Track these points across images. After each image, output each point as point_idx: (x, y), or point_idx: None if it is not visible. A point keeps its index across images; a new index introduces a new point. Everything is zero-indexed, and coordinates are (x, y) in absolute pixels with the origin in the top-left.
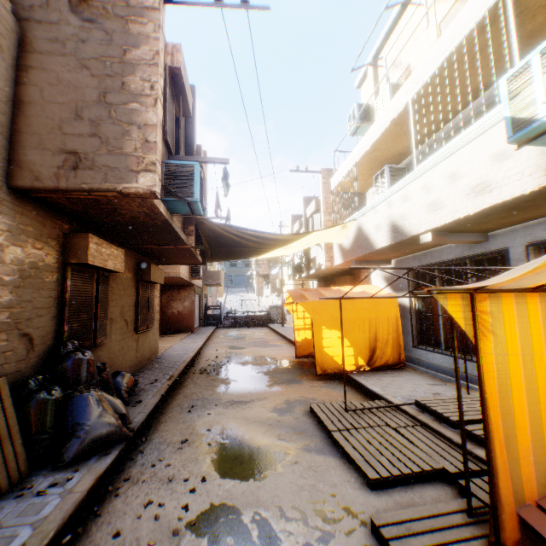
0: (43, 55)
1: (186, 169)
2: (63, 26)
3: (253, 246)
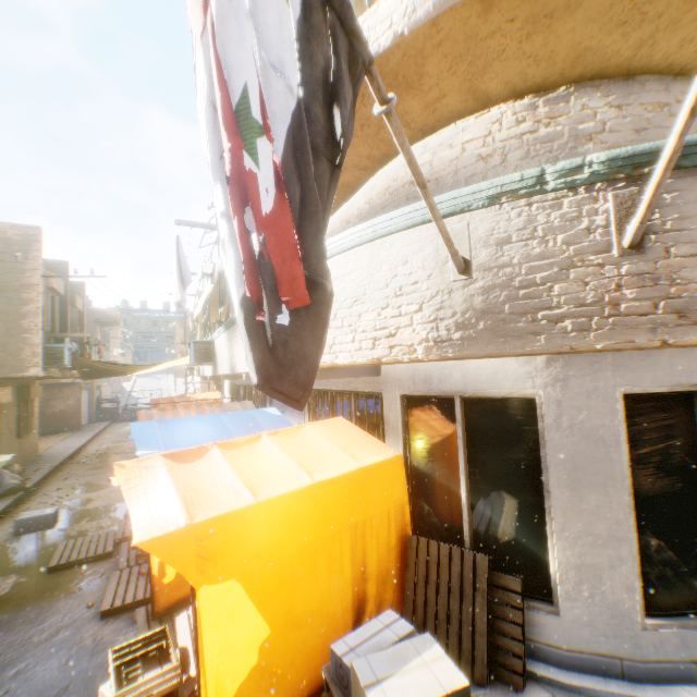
0: None
1: (60, 349)
2: None
3: (122, 371)
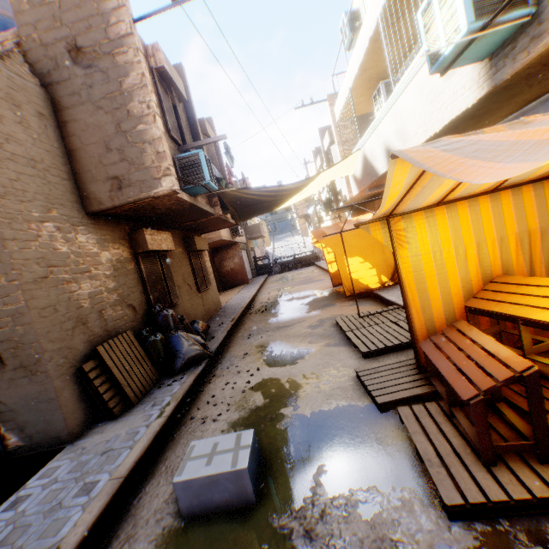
0: (70, 109)
1: (193, 158)
2: (73, 79)
3: (272, 200)
